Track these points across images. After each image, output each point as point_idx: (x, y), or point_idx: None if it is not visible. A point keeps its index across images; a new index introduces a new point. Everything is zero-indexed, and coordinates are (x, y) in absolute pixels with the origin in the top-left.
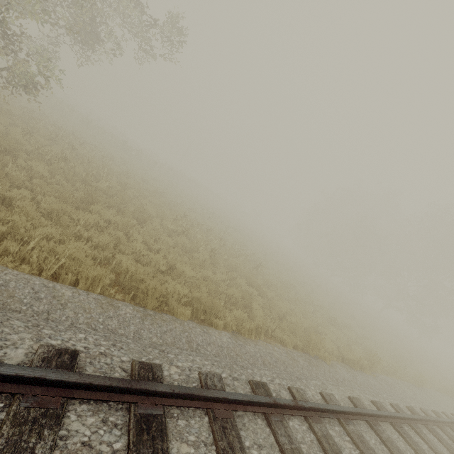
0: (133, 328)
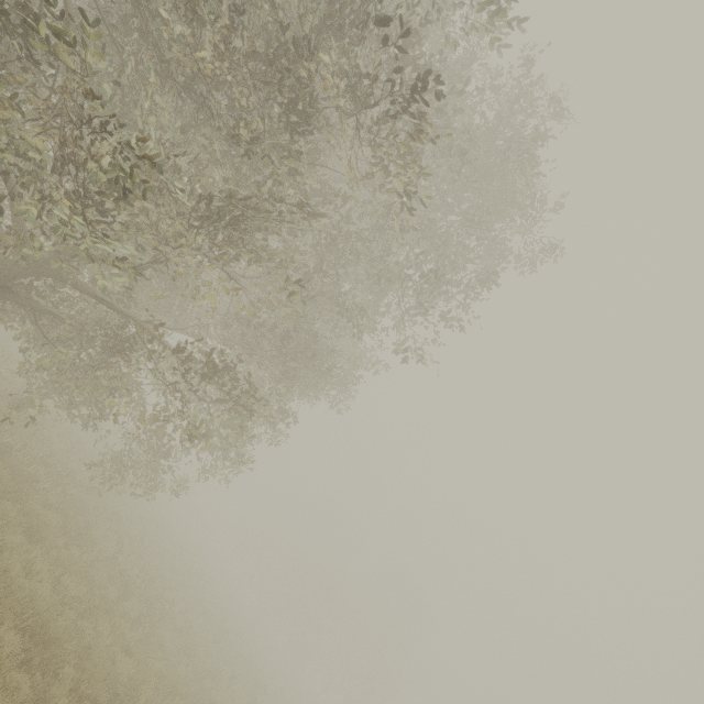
0: None
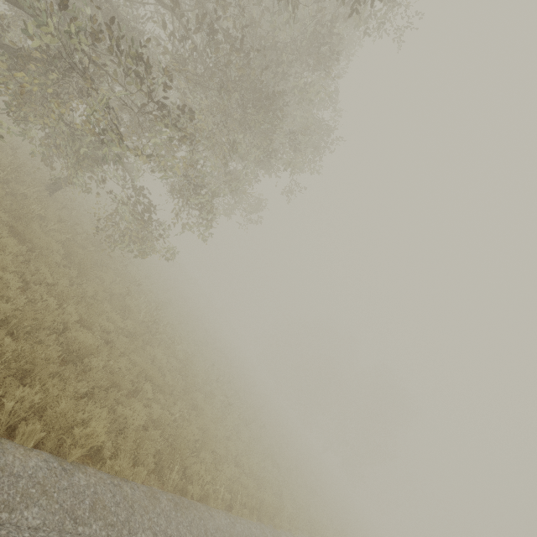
0: None
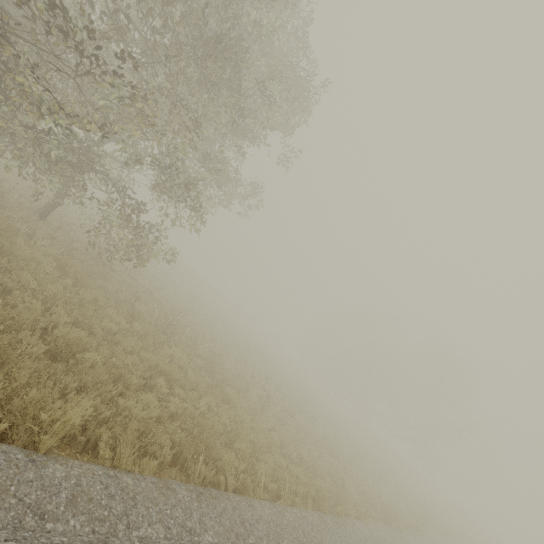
0: (343, 539)
